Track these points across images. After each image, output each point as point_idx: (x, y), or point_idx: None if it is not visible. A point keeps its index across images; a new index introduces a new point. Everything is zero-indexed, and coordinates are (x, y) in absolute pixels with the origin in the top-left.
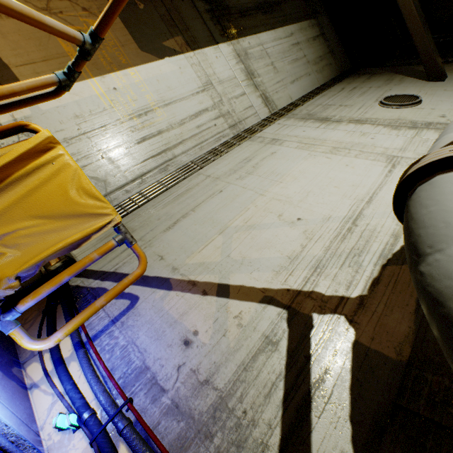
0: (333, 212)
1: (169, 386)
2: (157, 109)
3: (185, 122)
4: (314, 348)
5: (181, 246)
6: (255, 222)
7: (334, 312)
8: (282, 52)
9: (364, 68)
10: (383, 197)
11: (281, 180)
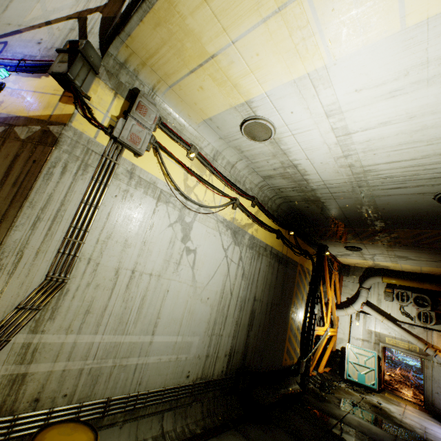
0: None
1: (38, 55)
2: None
3: None
4: (88, 25)
5: (18, 16)
6: None
7: (95, 13)
8: None
9: None
10: None
11: None
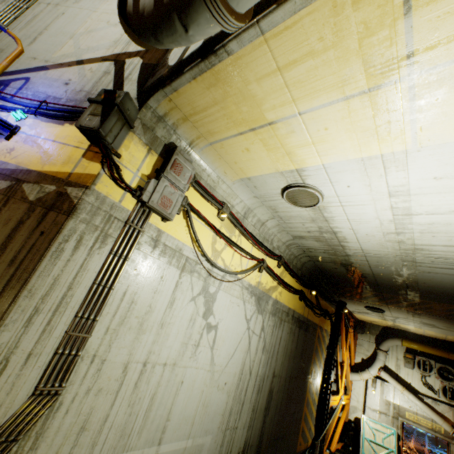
0: None
1: (64, 97)
2: None
3: None
4: (126, 70)
5: (46, 51)
6: (93, 29)
7: (135, 57)
8: None
9: None
10: None
11: None
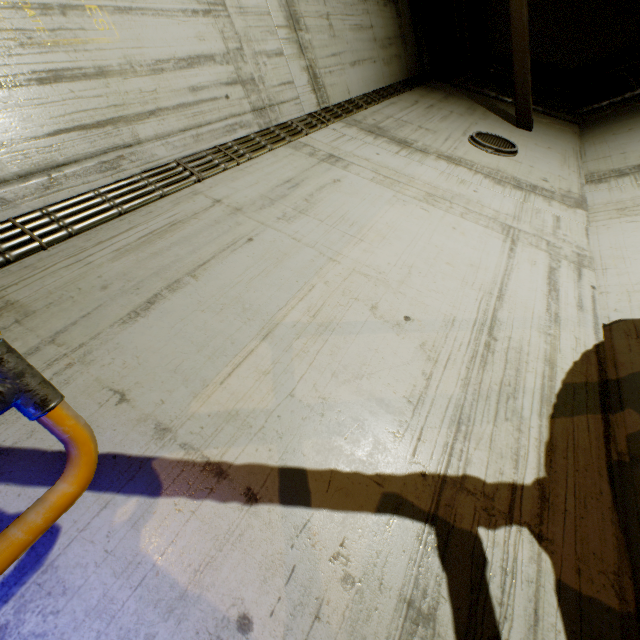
0: (457, 311)
1: None
2: (96, 10)
3: (164, 69)
4: (501, 615)
5: (174, 366)
6: (331, 317)
7: (510, 521)
8: (344, 2)
9: (437, 81)
10: (515, 291)
11: (360, 235)
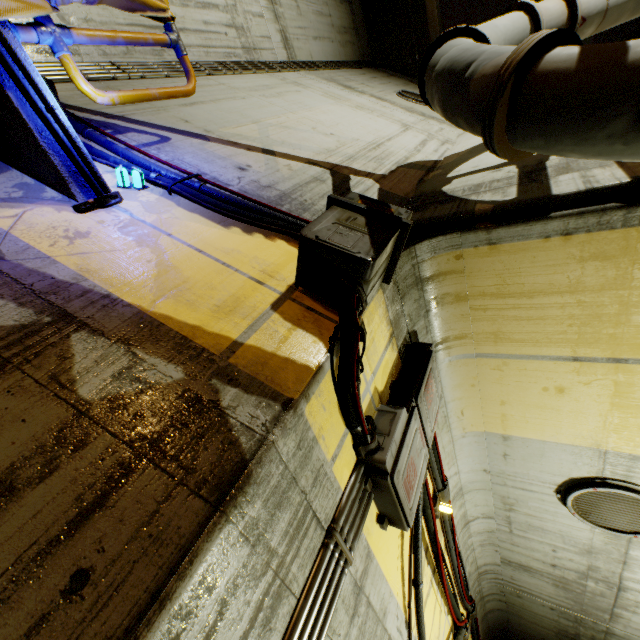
0: (361, 138)
1: (234, 184)
2: None
3: (189, 6)
4: (353, 187)
5: (209, 120)
6: (290, 126)
7: (365, 177)
8: None
9: (384, 68)
10: (399, 141)
11: (310, 110)
